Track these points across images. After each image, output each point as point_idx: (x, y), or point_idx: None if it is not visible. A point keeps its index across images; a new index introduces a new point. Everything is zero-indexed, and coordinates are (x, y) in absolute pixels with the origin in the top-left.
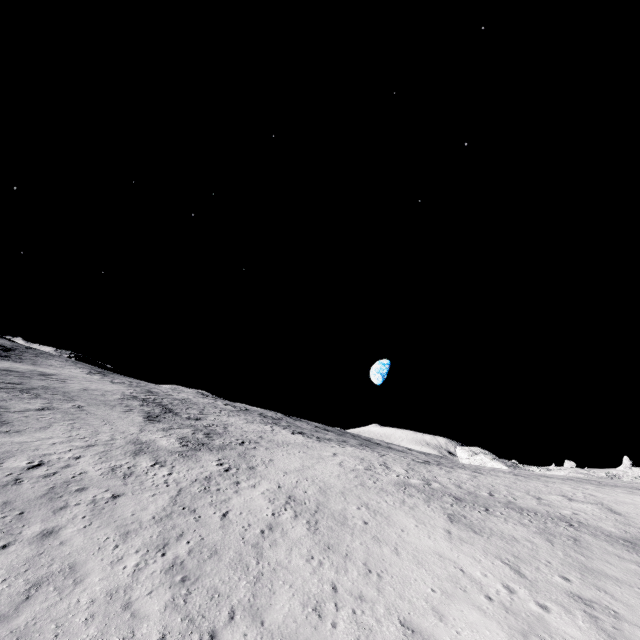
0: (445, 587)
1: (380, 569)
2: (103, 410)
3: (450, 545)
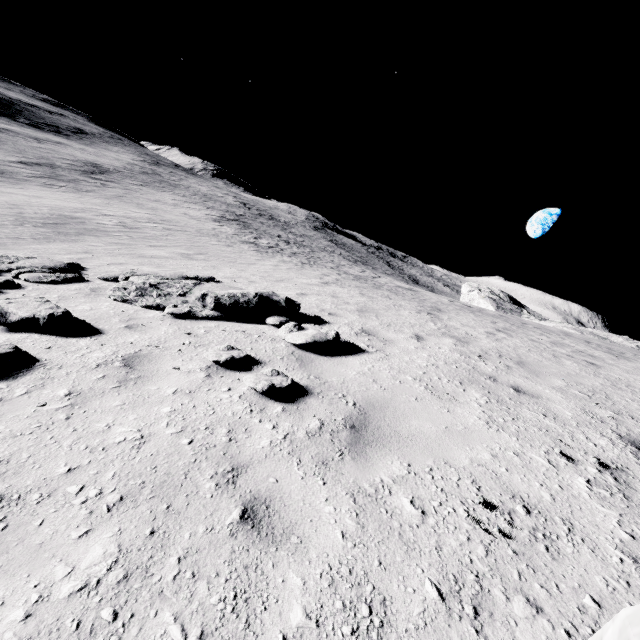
0: None
1: None
2: None
3: None
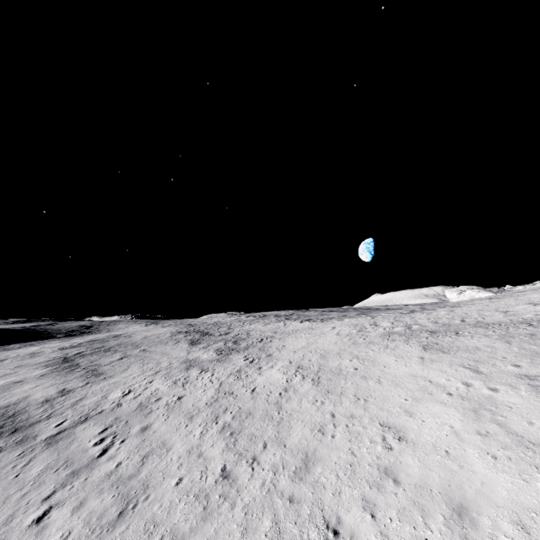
0: (415, 395)
1: (366, 396)
2: (160, 347)
3: (422, 367)
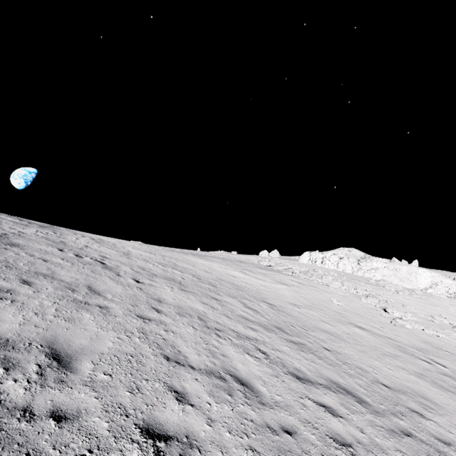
0: (222, 269)
1: (206, 267)
2: None
3: (211, 263)
